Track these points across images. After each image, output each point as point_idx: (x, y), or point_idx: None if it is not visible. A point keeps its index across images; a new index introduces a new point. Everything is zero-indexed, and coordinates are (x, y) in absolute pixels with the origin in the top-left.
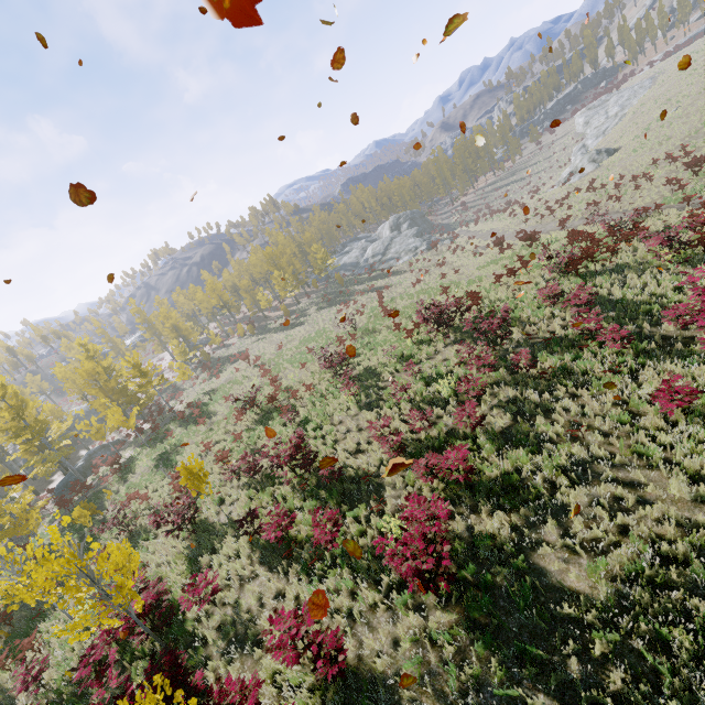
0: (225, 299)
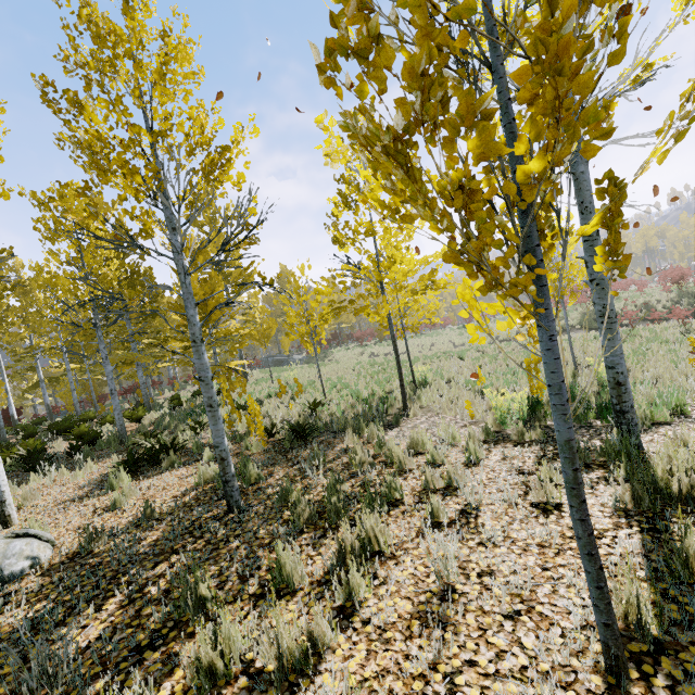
0: (650, 245)
